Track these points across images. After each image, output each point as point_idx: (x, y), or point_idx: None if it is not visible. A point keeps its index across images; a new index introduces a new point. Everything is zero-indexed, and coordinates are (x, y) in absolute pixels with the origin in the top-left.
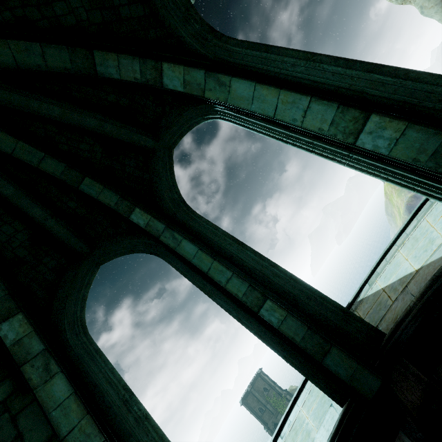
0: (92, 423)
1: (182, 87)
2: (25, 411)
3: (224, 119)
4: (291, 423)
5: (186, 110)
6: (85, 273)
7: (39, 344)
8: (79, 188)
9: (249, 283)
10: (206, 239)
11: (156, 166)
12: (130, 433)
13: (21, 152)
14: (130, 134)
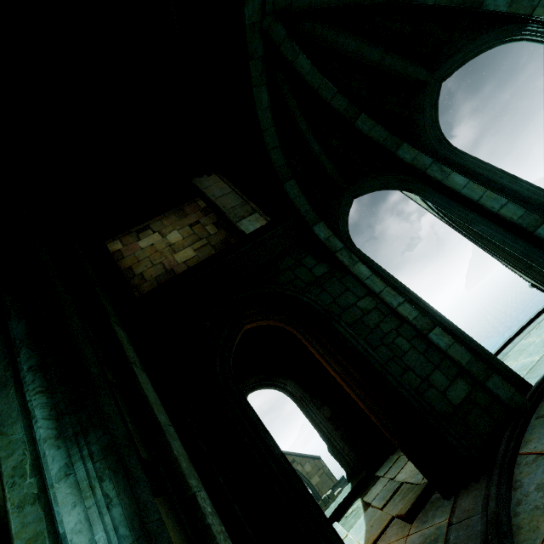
0: (393, 290)
1: (506, 6)
2: (345, 279)
3: (532, 40)
4: (509, 351)
5: (484, 33)
6: (345, 203)
7: (340, 243)
8: (355, 124)
9: (526, 209)
10: (473, 173)
11: (422, 101)
12: (416, 303)
13: (323, 89)
14: (406, 66)
